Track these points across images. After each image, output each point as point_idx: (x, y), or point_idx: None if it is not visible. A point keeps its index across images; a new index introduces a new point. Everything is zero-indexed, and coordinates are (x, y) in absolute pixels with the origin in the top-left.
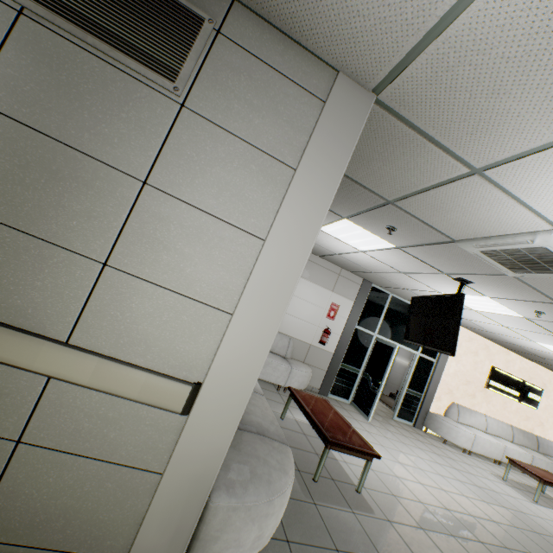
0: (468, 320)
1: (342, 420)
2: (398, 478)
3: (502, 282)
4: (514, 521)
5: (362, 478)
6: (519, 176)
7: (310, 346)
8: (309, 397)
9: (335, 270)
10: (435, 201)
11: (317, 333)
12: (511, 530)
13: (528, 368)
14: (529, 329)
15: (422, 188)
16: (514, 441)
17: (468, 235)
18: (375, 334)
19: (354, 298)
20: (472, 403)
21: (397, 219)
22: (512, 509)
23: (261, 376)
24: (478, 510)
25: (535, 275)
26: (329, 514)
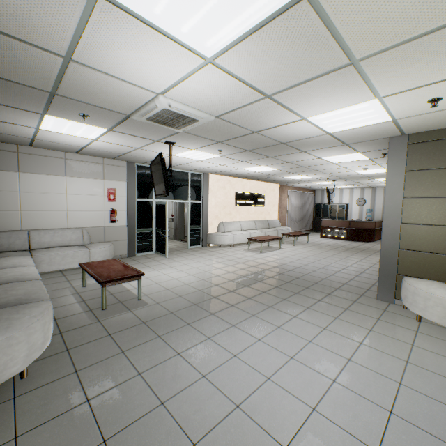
0: (207, 168)
1: (123, 266)
2: (176, 279)
3: (185, 137)
4: (243, 267)
5: (139, 291)
6: (95, 60)
7: (105, 228)
8: (98, 263)
9: (98, 161)
10: (78, 87)
11: (106, 216)
12: (238, 271)
13: (255, 185)
14: (231, 162)
15: (57, 78)
16: (257, 228)
17: (130, 109)
18: (154, 200)
19: (126, 179)
20: (231, 218)
21: (77, 107)
22: (245, 262)
23: (64, 267)
24: (223, 271)
25: (186, 128)
26: (110, 321)
